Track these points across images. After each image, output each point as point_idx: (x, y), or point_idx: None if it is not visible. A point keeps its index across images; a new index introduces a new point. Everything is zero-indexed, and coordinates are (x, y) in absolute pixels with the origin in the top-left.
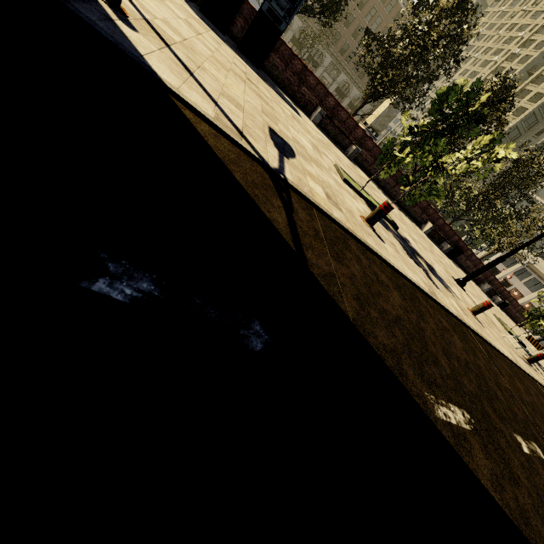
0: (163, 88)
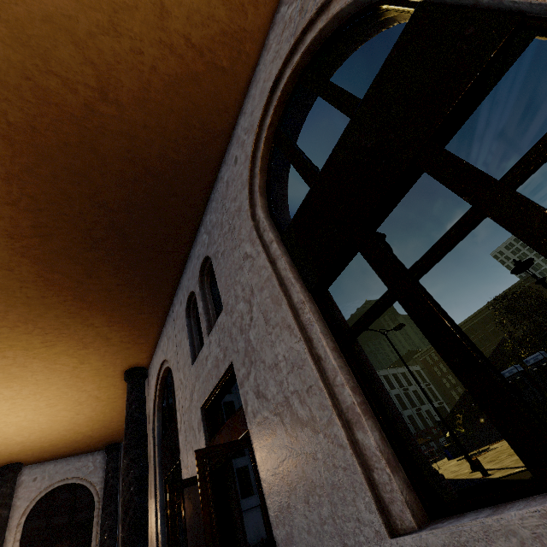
0: (497, 479)
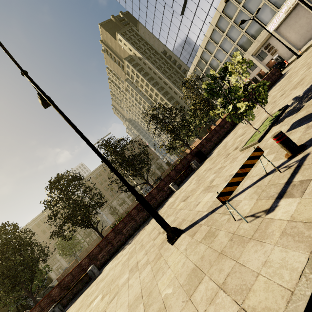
0: None
